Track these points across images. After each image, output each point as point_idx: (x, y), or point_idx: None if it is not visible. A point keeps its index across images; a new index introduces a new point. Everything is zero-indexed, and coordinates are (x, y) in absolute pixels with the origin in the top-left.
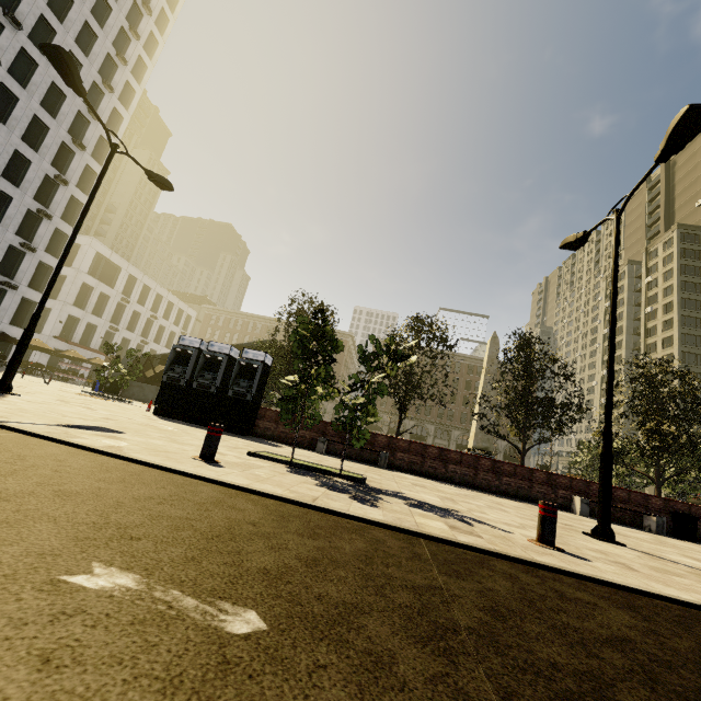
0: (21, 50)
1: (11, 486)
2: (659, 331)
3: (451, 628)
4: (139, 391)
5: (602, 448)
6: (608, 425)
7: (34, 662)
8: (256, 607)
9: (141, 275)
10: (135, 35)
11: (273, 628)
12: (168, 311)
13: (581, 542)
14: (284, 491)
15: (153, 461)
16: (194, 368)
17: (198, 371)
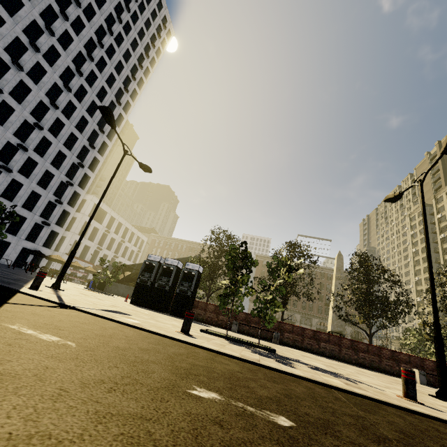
0: (69, 101)
1: (119, 344)
2: None
3: (386, 438)
4: (115, 288)
5: (434, 333)
6: (436, 317)
7: (217, 425)
8: (282, 415)
9: (118, 216)
10: (126, 91)
11: (298, 425)
12: (131, 237)
13: (431, 401)
14: (239, 354)
15: (162, 333)
16: (156, 274)
17: (158, 276)
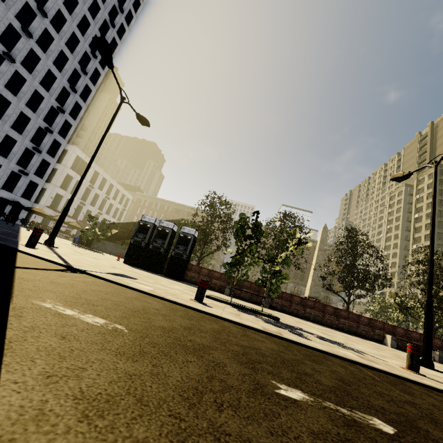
0: (45, 30)
1: (160, 322)
2: (423, 230)
3: None
4: (102, 245)
5: (426, 309)
6: (430, 295)
7: None
8: (371, 415)
9: (102, 171)
10: (112, 25)
11: (398, 430)
12: (115, 195)
13: (421, 369)
14: (261, 327)
15: (183, 303)
16: (150, 236)
17: (153, 238)
